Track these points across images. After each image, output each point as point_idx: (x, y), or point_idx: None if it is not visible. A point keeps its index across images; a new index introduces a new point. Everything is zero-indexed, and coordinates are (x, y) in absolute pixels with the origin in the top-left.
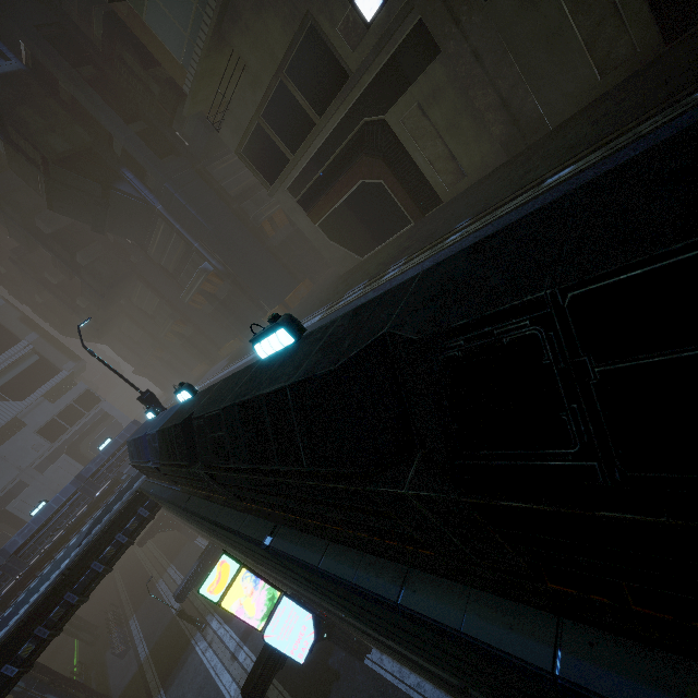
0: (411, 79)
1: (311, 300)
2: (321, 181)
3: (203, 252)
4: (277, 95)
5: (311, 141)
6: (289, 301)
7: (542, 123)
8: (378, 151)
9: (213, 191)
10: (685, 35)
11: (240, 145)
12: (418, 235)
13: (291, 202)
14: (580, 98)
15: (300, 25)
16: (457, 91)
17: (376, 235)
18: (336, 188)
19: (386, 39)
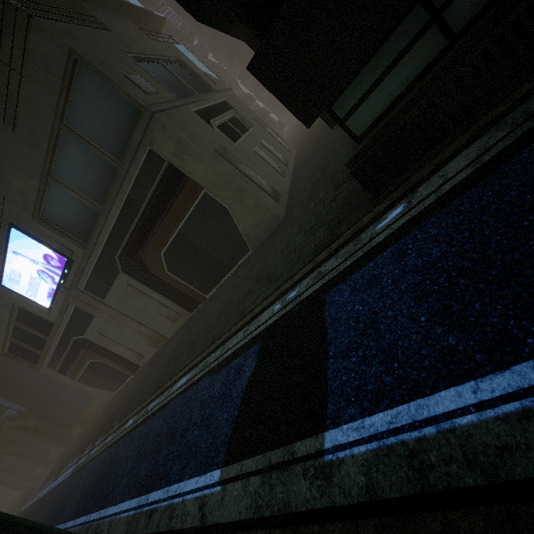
0: (88, 323)
1: (91, 424)
2: (66, 362)
3: (4, 403)
4: (16, 329)
5: (47, 348)
6: (85, 417)
7: (162, 337)
8: (90, 348)
9: (6, 357)
10: (195, 310)
11: (3, 351)
12: (120, 402)
13: (53, 372)
14: (172, 328)
15: (12, 307)
16: (114, 327)
17: (116, 381)
18: (77, 364)
19: (63, 312)
